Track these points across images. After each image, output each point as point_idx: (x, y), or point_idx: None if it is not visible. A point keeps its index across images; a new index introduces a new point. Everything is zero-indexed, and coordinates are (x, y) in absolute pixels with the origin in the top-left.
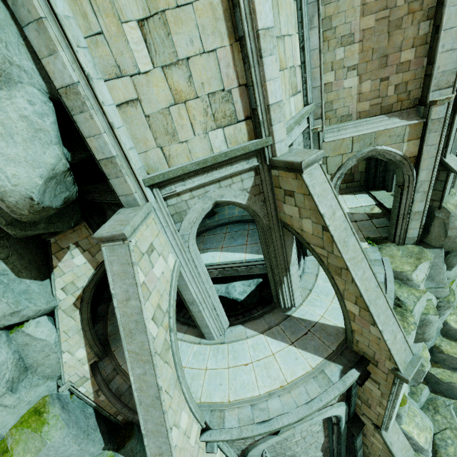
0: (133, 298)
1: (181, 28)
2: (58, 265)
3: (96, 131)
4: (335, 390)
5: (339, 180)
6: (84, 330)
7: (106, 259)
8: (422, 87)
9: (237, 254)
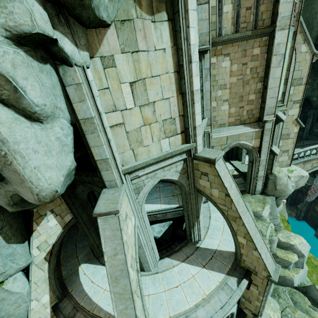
0: (120, 253)
1: (152, 87)
2: (36, 228)
3: (99, 143)
4: (236, 296)
5: None
6: (50, 278)
7: (100, 227)
8: (259, 112)
9: (155, 205)
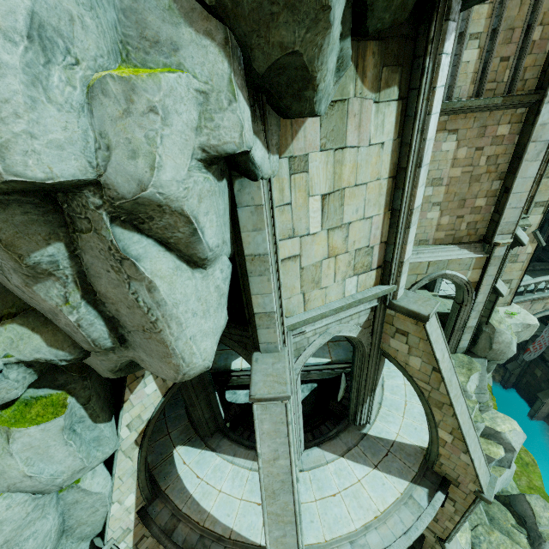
0: (283, 458)
1: (352, 200)
2: (129, 398)
3: (267, 290)
4: (427, 517)
5: None
6: (139, 470)
7: (256, 417)
8: (487, 227)
9: None
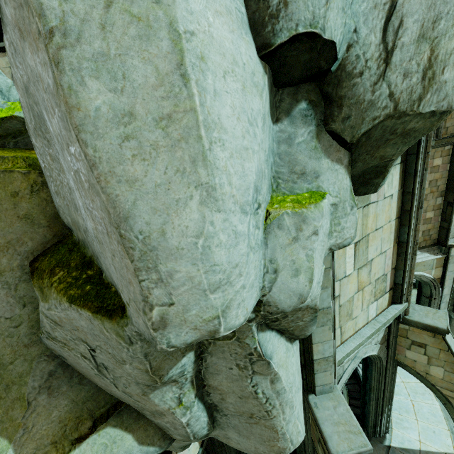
0: None
1: (373, 242)
2: None
3: (327, 338)
4: None
5: None
6: None
7: None
8: (438, 232)
9: None
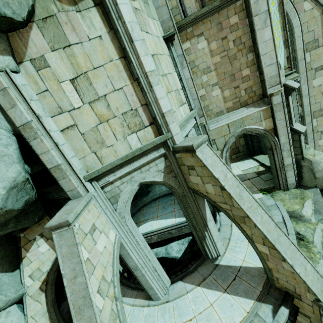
0: (80, 275)
1: (98, 79)
2: (26, 255)
3: (45, 149)
4: None
5: (227, 153)
6: (49, 311)
7: (56, 244)
8: (261, 87)
9: (169, 220)
